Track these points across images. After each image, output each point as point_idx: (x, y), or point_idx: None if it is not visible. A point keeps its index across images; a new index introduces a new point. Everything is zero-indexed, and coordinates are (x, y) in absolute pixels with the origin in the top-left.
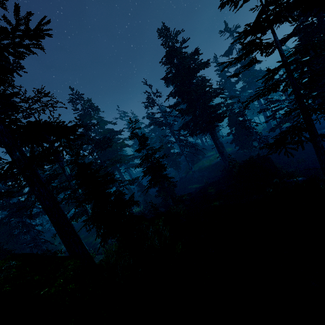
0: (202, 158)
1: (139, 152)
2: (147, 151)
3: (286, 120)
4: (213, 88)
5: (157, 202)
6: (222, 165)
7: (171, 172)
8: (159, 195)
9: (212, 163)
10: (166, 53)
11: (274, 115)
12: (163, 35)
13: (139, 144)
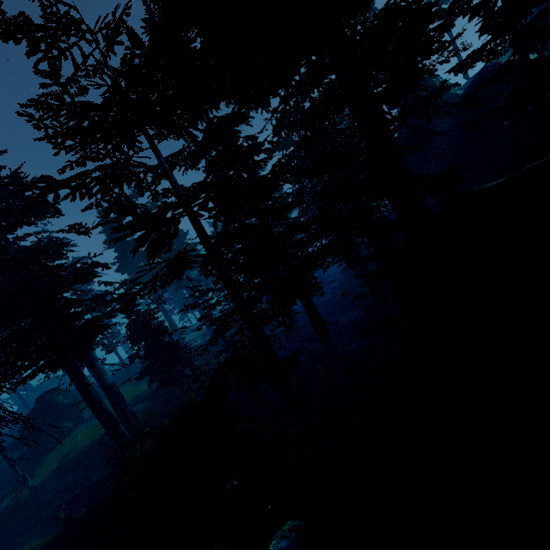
0: (75, 427)
1: None
2: None
3: (230, 323)
4: (82, 263)
5: None
6: None
7: None
8: None
9: (98, 435)
10: None
11: (209, 315)
12: None
13: None
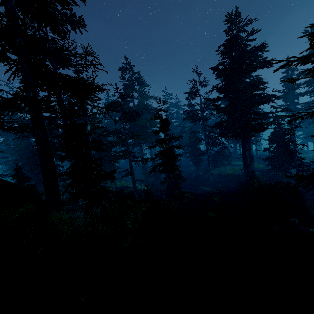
0: (227, 164)
1: (157, 134)
2: (165, 135)
3: None
4: (267, 93)
5: (163, 189)
6: (244, 179)
7: (190, 167)
8: (163, 182)
9: (234, 173)
10: (226, 40)
11: None
12: (230, 21)
13: (160, 126)
